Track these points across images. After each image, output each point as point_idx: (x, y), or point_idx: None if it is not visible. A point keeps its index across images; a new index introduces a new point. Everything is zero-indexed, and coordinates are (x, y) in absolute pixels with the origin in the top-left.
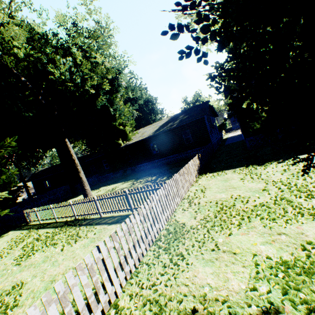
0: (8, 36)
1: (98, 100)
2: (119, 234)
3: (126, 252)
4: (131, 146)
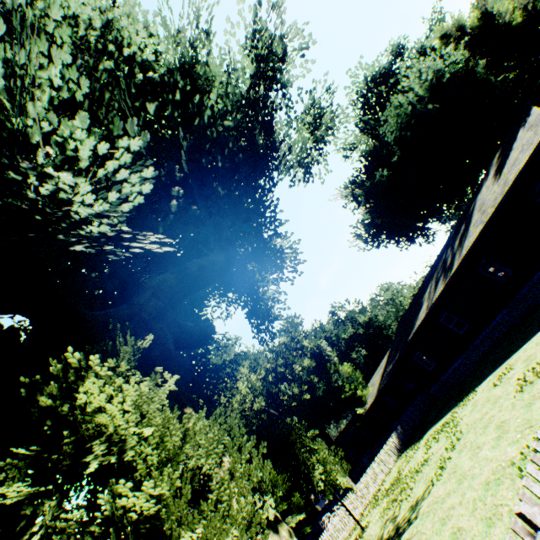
0: (258, 407)
1: (317, 389)
2: (329, 527)
3: (335, 535)
4: (371, 407)
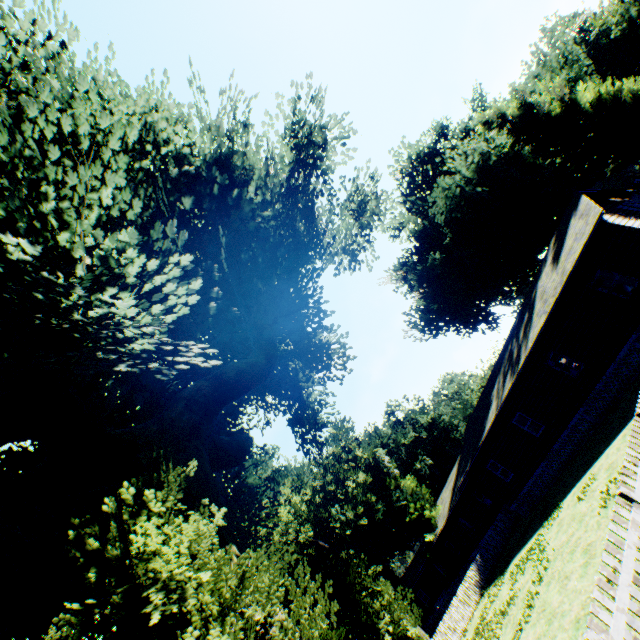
0: (304, 538)
1: (375, 511)
2: None
3: None
4: (443, 532)
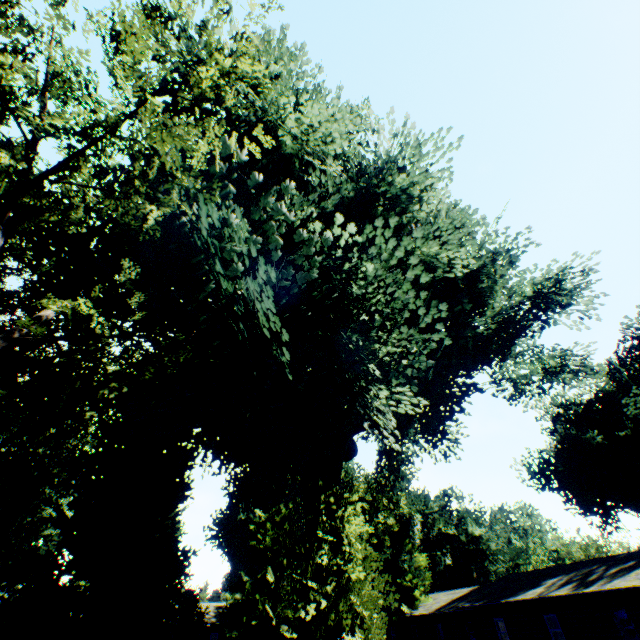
0: None
1: (382, 551)
2: None
3: None
4: (418, 617)
